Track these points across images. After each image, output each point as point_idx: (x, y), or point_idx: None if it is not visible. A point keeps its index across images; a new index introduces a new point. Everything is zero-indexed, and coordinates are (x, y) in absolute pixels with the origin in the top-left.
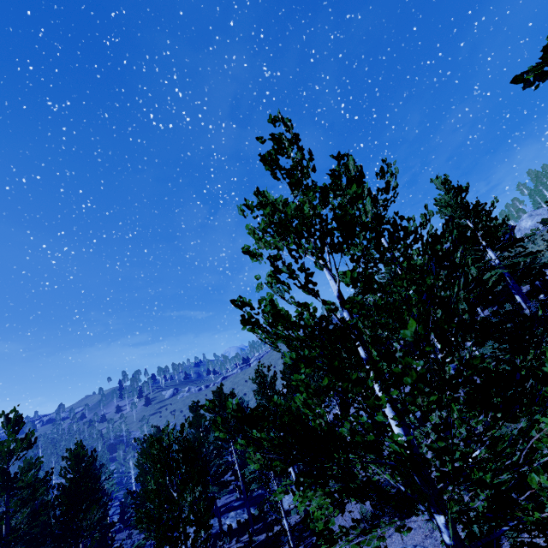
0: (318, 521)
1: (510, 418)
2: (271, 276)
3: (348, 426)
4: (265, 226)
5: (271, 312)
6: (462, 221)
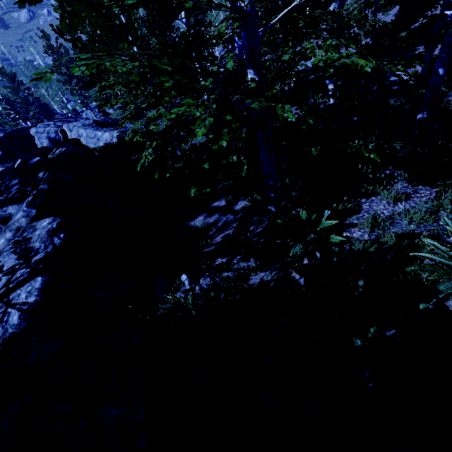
0: None
1: None
2: None
3: None
4: None
5: None
6: None
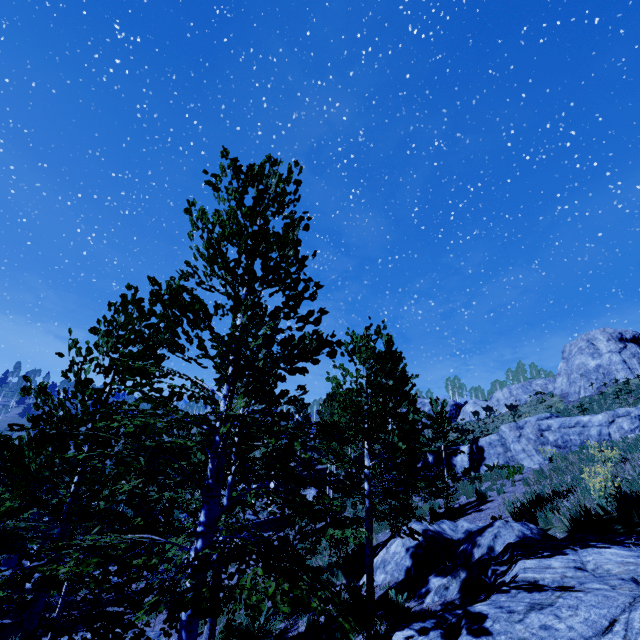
0: (4, 507)
1: (77, 473)
2: (63, 372)
3: (40, 461)
4: (72, 346)
5: (37, 392)
6: (385, 381)
